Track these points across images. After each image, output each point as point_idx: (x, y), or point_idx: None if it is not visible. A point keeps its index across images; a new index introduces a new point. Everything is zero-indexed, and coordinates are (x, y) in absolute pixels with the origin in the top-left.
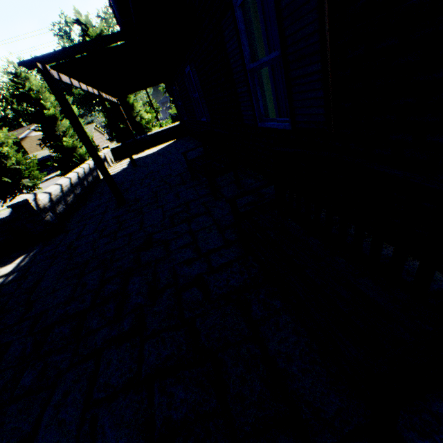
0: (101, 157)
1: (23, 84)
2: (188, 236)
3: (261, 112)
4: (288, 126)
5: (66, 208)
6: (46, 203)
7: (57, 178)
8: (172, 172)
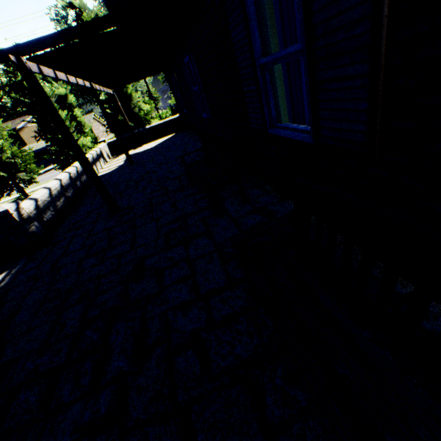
0: (96, 153)
1: (15, 73)
2: (185, 265)
3: (273, 116)
4: (309, 138)
5: (55, 214)
6: (31, 211)
7: (55, 171)
8: (170, 174)
